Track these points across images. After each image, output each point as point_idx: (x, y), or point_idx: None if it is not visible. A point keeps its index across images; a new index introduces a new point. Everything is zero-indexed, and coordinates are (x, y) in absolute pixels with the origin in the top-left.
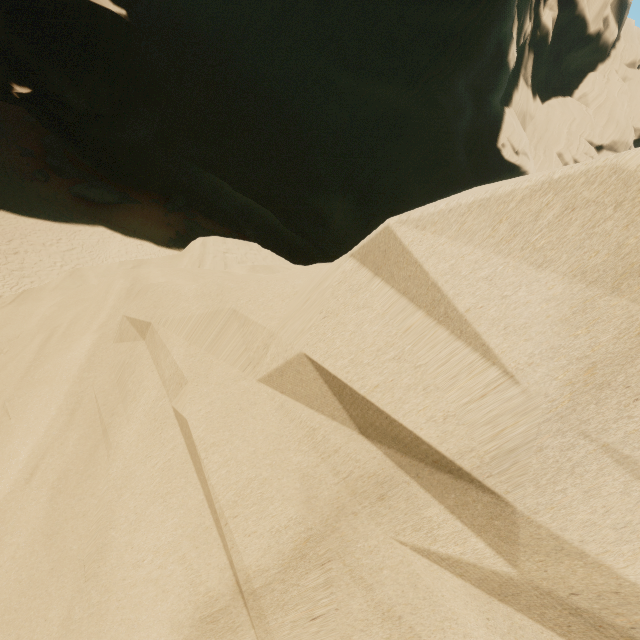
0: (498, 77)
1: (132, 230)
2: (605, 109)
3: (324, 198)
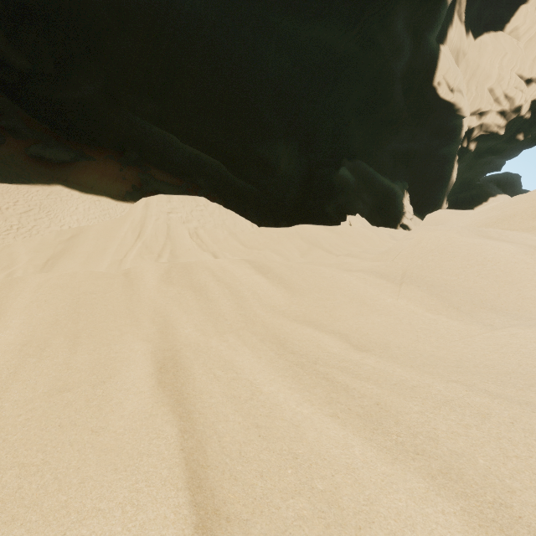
0: (436, 13)
1: (89, 187)
2: (535, 42)
3: (269, 145)
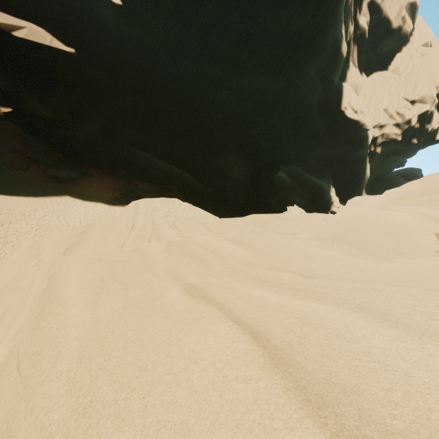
0: (336, 63)
1: (89, 196)
2: (412, 76)
3: (223, 158)
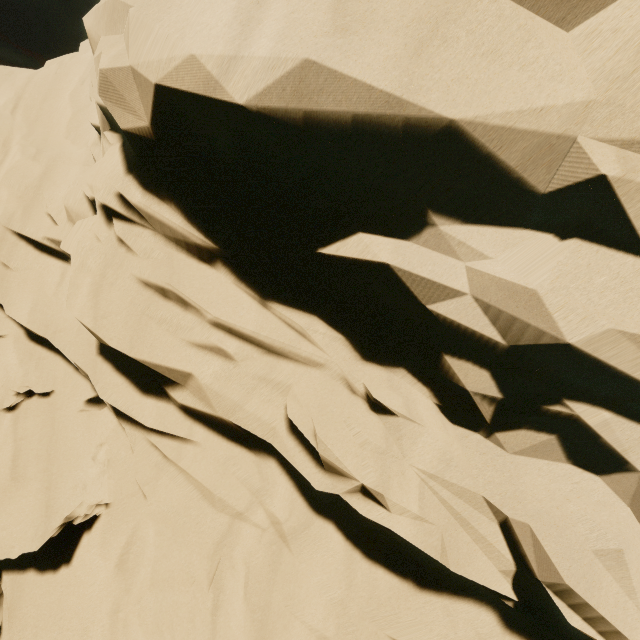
0: None
1: None
2: None
3: None
